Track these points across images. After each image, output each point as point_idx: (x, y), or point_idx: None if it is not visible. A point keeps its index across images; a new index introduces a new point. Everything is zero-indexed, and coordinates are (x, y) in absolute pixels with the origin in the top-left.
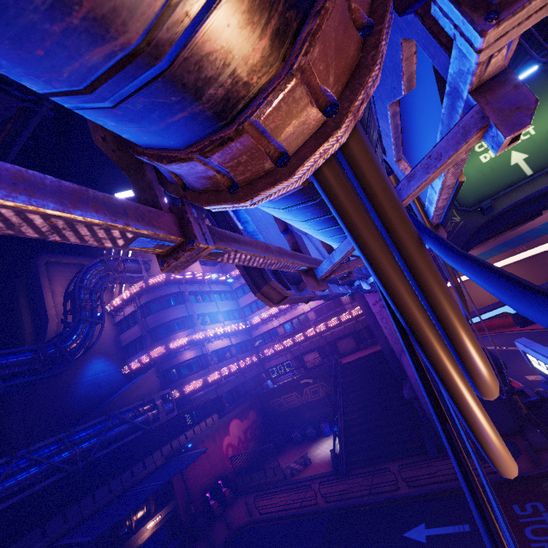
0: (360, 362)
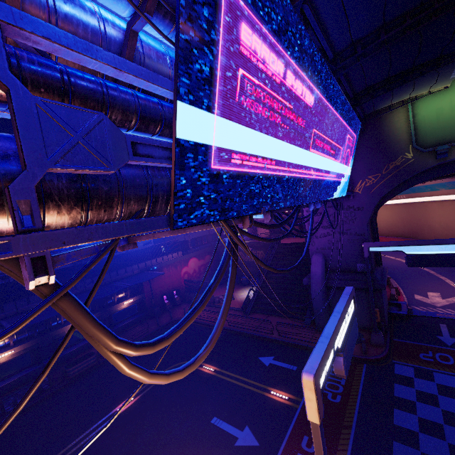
0: (292, 246)
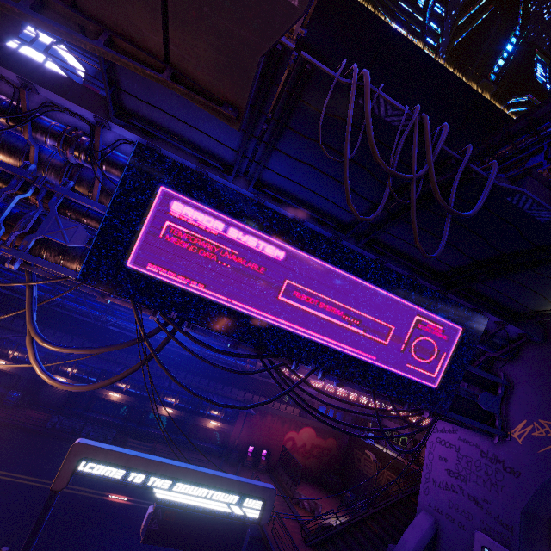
0: None
